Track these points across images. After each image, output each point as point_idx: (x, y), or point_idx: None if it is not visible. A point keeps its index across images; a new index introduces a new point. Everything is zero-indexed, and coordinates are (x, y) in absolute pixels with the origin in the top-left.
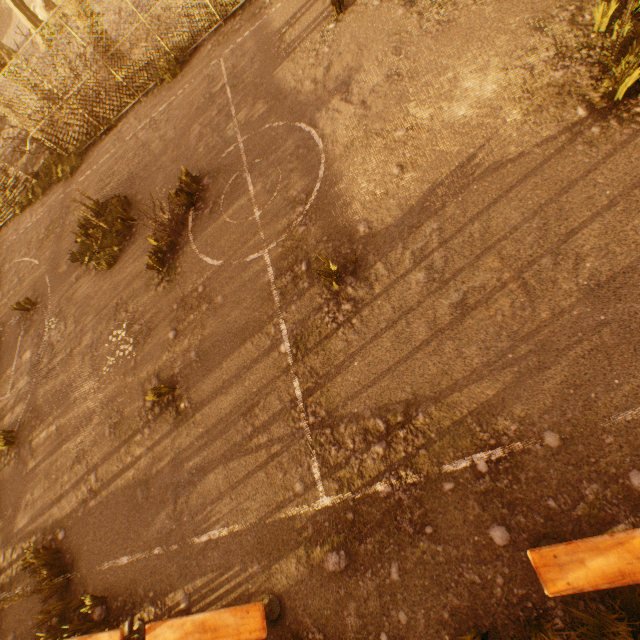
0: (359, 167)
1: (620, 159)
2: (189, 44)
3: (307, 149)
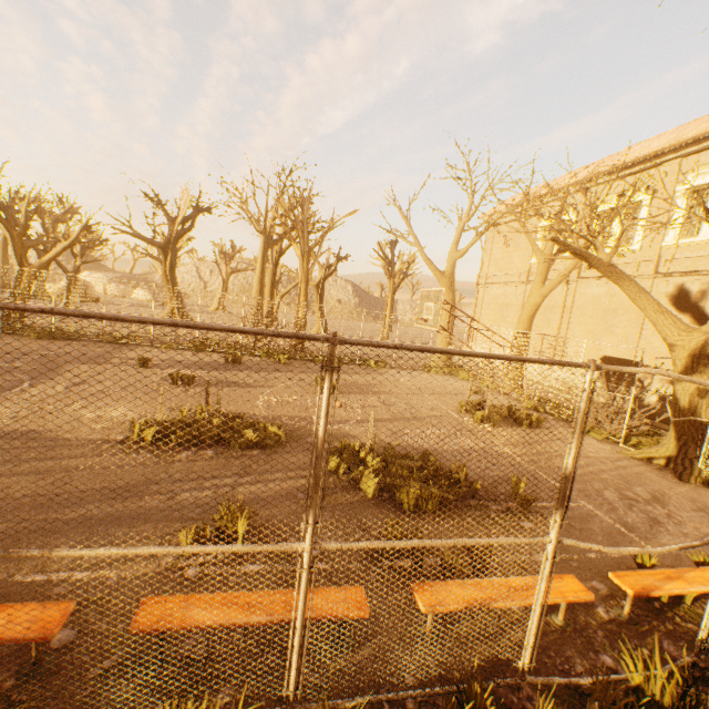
0: (0, 407)
1: (90, 459)
2: (76, 336)
3: (3, 389)
